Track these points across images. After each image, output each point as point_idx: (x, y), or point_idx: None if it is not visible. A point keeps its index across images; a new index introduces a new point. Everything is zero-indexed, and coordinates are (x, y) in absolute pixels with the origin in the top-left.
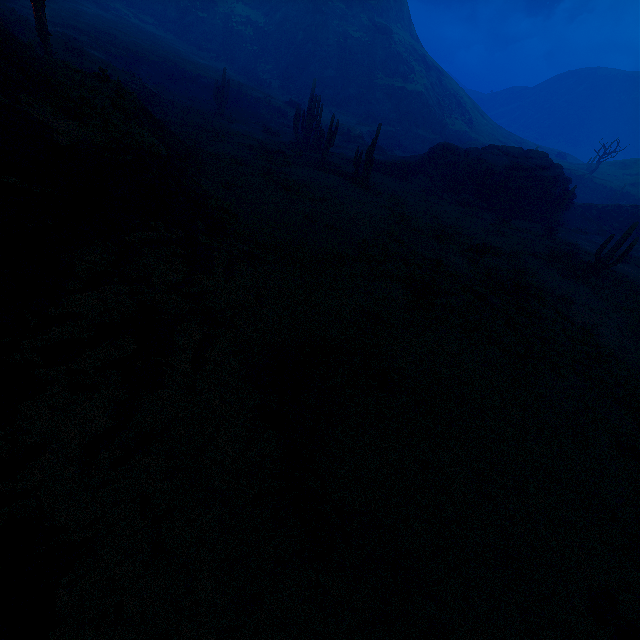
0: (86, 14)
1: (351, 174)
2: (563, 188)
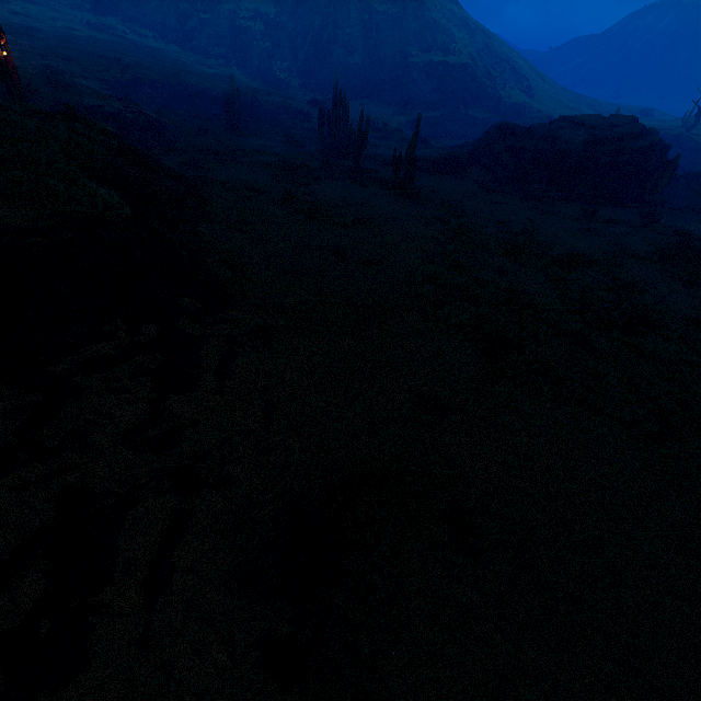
0: (77, 39)
1: (391, 180)
2: (661, 158)
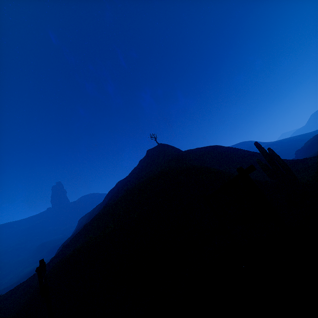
0: None
1: None
2: None
